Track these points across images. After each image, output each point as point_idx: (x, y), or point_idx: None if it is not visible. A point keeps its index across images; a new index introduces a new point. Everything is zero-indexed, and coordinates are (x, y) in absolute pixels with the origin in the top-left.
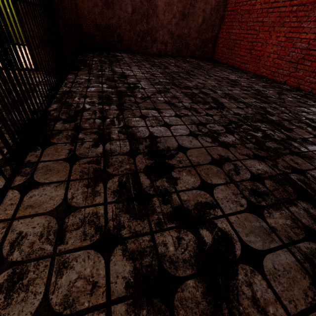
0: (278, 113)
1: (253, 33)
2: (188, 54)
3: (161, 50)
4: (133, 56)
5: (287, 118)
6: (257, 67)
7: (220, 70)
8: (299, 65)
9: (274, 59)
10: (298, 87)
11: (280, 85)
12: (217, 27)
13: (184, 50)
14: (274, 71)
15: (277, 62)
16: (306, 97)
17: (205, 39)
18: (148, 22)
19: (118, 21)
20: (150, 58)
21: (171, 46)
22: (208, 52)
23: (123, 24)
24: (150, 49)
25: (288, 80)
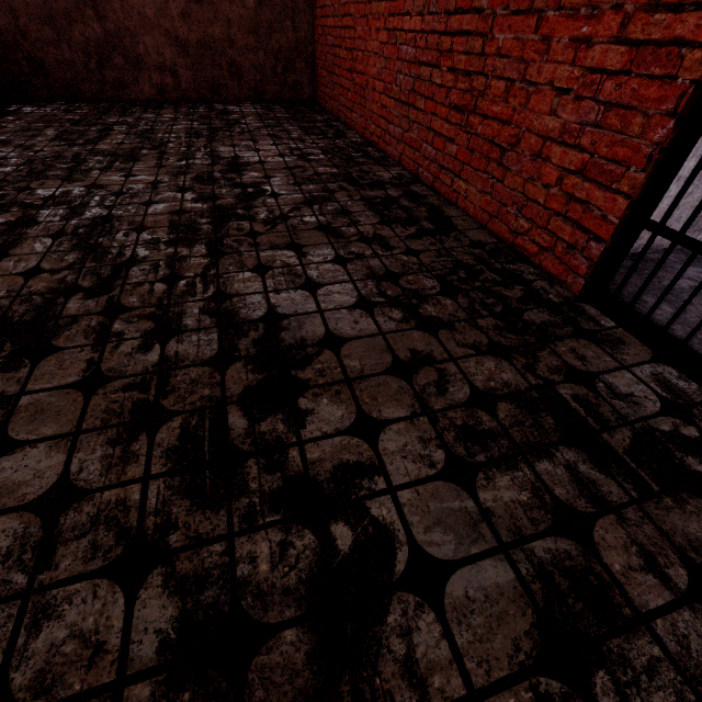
0: (142, 282)
1: (350, 24)
2: (247, 92)
3: (166, 87)
4: (66, 110)
5: (134, 301)
6: (365, 120)
7: (270, 134)
8: (411, 110)
9: (381, 97)
10: (417, 173)
11: (376, 169)
12: (307, 15)
13: (232, 82)
14: (384, 128)
15: (385, 103)
16: (387, 205)
17: (280, 50)
18: (103, 17)
19: (13, 19)
20: (114, 112)
21: (190, 74)
22: (301, 82)
23: (30, 26)
24: (135, 87)
25: (403, 154)
